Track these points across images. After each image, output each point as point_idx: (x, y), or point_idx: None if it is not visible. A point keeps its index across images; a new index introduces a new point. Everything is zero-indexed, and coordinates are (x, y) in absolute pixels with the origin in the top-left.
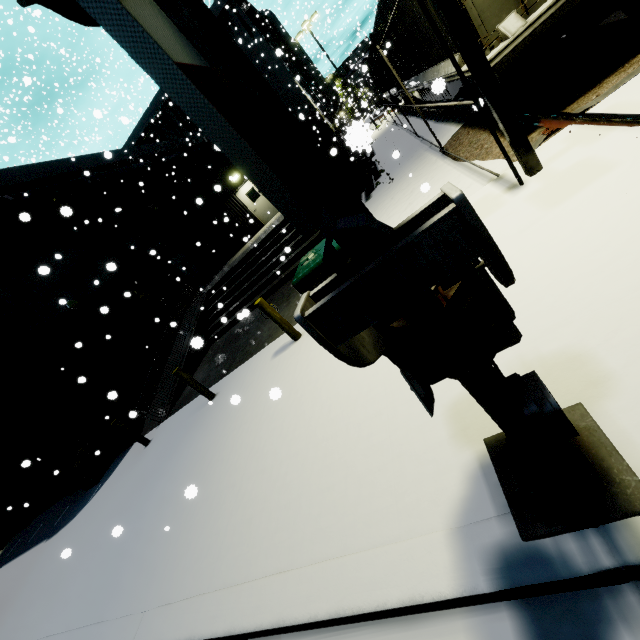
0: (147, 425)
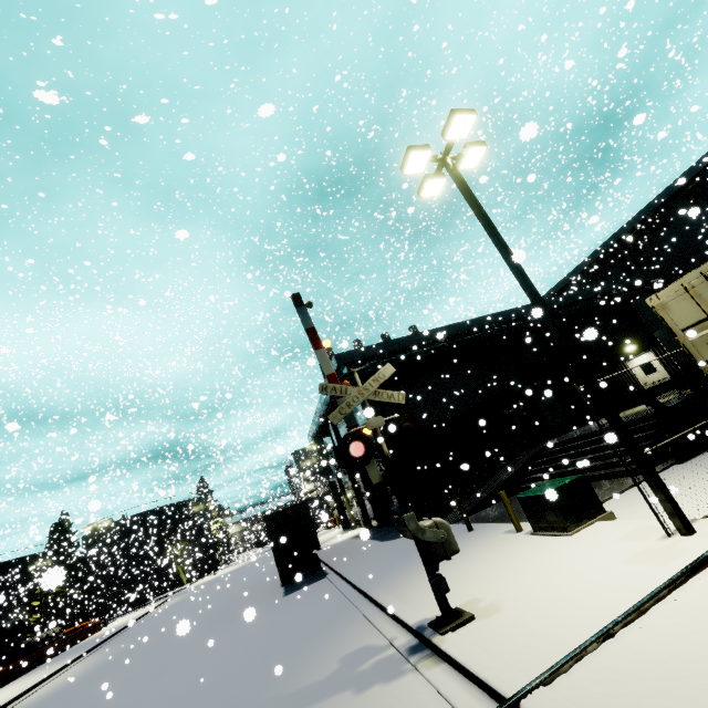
0: (447, 518)
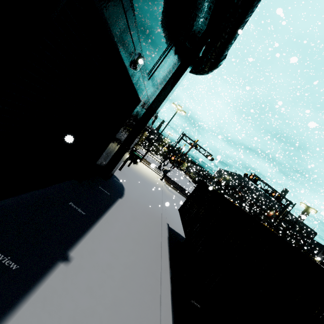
0: None
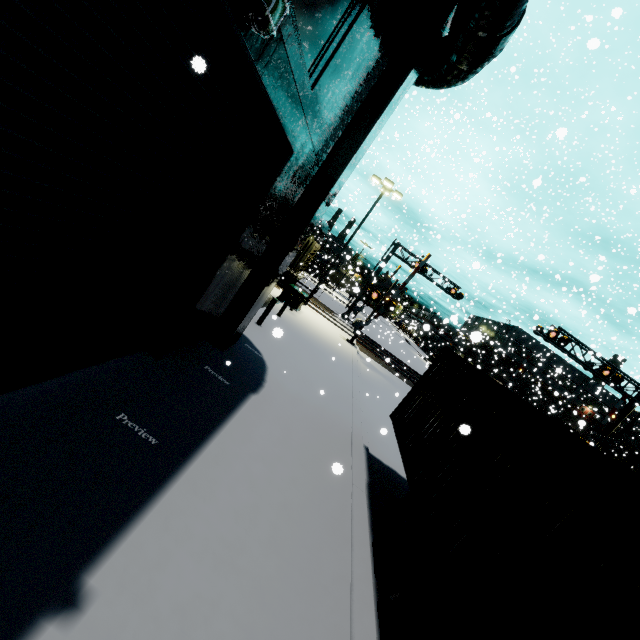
0: None
